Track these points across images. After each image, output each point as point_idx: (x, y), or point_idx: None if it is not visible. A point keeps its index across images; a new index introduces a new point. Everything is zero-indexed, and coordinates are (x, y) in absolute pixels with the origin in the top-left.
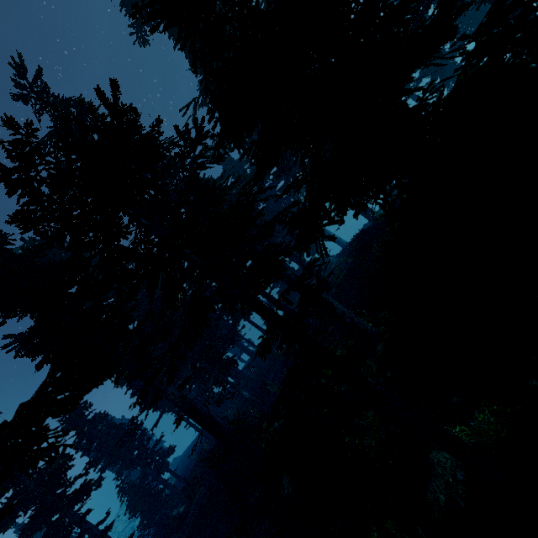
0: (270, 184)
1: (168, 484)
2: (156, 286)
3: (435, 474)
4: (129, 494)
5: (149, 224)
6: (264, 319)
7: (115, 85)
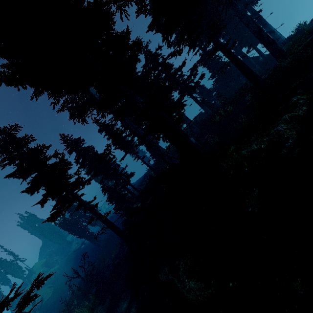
0: None
1: (130, 191)
2: None
3: None
4: (108, 192)
5: None
6: None
7: None
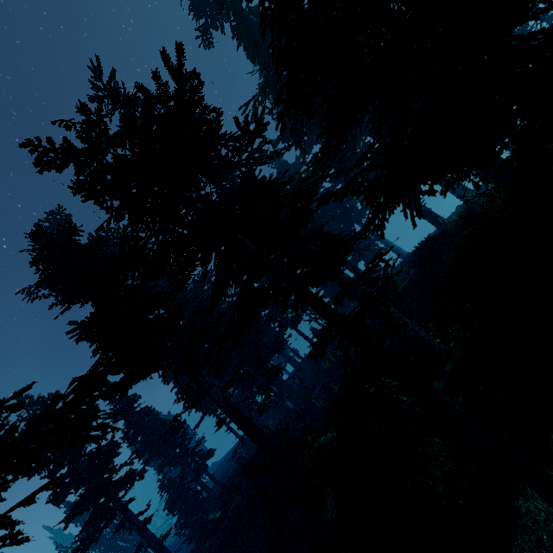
0: (325, 189)
1: (206, 487)
2: (210, 259)
3: (523, 526)
4: (169, 491)
5: (204, 208)
6: (320, 315)
7: (180, 49)
